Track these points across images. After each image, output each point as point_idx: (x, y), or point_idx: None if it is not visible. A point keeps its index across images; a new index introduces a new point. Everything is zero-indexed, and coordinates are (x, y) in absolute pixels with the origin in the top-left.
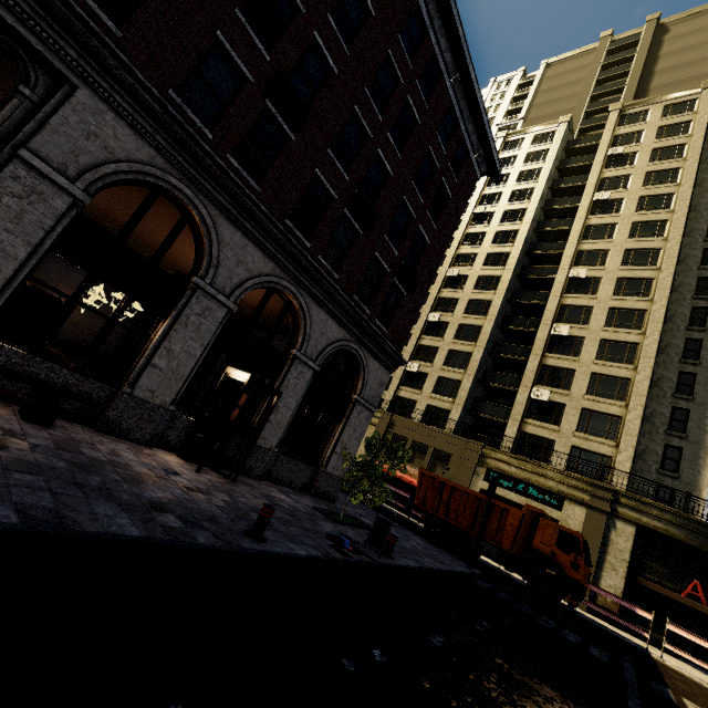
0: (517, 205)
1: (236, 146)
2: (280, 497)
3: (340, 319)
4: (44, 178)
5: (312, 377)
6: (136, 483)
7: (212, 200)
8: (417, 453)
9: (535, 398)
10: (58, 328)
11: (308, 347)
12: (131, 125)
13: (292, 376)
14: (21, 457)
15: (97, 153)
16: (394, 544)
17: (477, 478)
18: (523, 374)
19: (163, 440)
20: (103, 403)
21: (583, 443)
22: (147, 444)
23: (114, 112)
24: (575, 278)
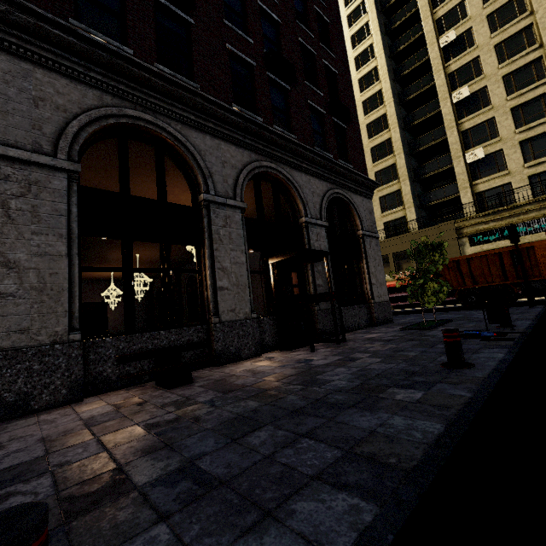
0: (358, 25)
1: (155, 53)
2: (373, 336)
3: (316, 173)
4: (29, 166)
5: (326, 234)
6: (315, 382)
7: (170, 116)
8: (401, 260)
9: (472, 161)
10: (132, 300)
11: (310, 211)
12: (62, 74)
13: (313, 241)
14: (221, 419)
15: (54, 117)
16: (507, 314)
17: (464, 248)
18: (445, 153)
19: (262, 346)
20: (205, 342)
21: (537, 168)
22: (256, 354)
23: (39, 67)
24: (447, 44)
